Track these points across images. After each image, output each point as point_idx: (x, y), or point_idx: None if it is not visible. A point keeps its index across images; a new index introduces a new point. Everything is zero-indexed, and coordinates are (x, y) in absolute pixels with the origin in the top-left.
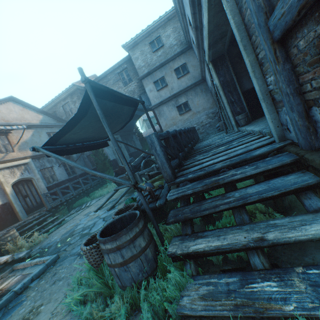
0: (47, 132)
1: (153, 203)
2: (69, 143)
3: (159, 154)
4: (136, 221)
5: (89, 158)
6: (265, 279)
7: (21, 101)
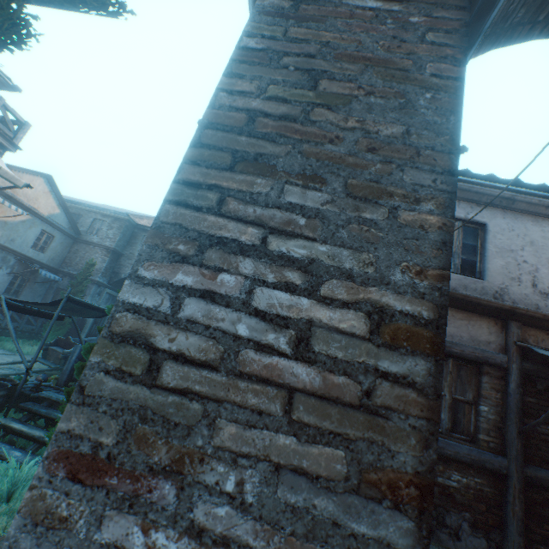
0: (44, 230)
1: (32, 392)
2: (29, 305)
3: (71, 361)
4: (3, 388)
5: (58, 291)
6: (21, 452)
7: (56, 185)
